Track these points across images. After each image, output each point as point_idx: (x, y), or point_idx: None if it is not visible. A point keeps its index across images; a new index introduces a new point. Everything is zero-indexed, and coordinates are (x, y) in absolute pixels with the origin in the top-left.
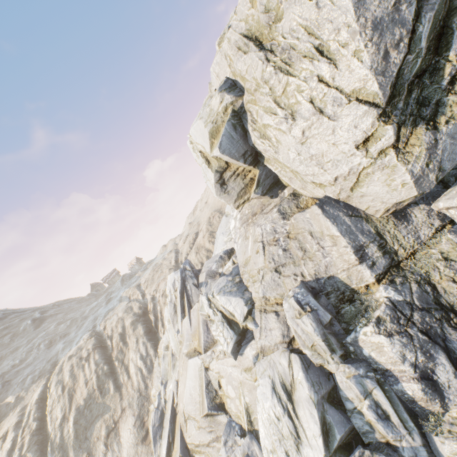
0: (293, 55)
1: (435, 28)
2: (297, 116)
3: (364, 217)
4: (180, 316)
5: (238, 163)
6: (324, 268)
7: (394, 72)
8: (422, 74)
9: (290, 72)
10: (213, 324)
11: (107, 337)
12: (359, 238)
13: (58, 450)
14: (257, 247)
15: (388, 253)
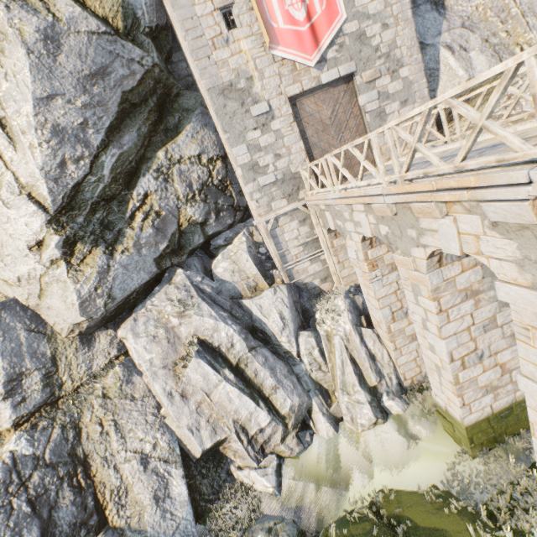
0: None
1: (126, 166)
2: None
3: (49, 334)
4: None
5: None
6: None
7: (71, 184)
8: (111, 199)
9: None
10: None
11: None
12: (25, 362)
13: None
14: None
15: (51, 386)
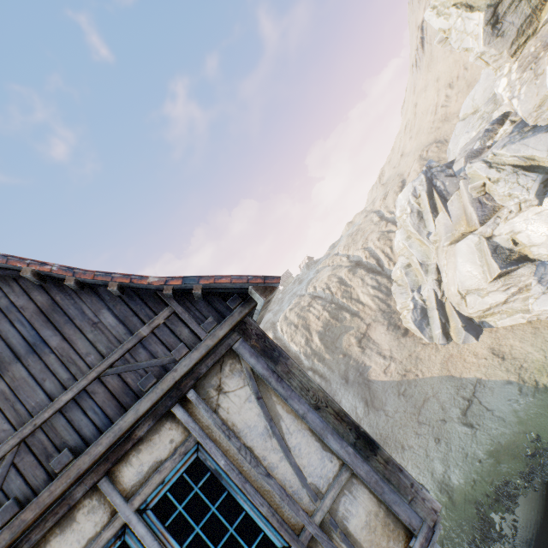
0: None
1: None
2: None
3: None
4: (430, 217)
5: None
6: None
7: None
8: None
9: None
10: (497, 183)
11: (322, 290)
12: None
13: (313, 356)
14: None
15: None
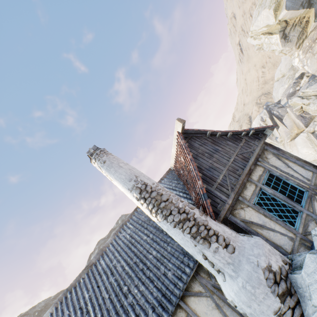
0: None
1: None
2: None
3: None
4: (274, 129)
5: (297, 13)
6: None
7: None
8: None
9: None
10: (309, 105)
11: None
12: None
13: None
14: None
15: None
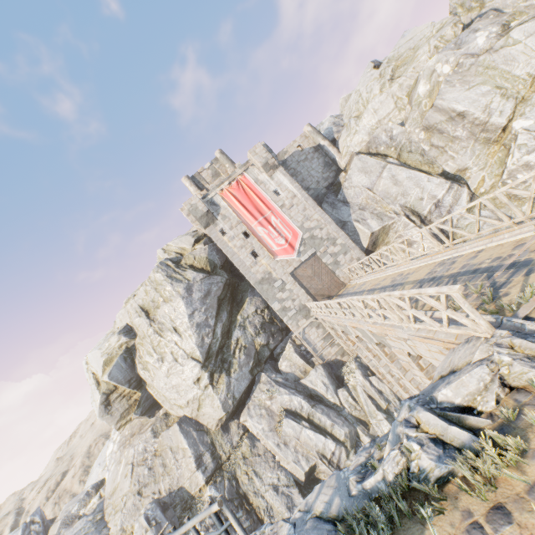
0: (164, 327)
1: (225, 329)
2: (165, 360)
3: (206, 430)
4: None
5: (124, 386)
6: (177, 480)
7: (207, 346)
8: (223, 347)
9: (162, 335)
10: None
11: None
12: (200, 448)
13: None
14: (127, 470)
15: (216, 458)
